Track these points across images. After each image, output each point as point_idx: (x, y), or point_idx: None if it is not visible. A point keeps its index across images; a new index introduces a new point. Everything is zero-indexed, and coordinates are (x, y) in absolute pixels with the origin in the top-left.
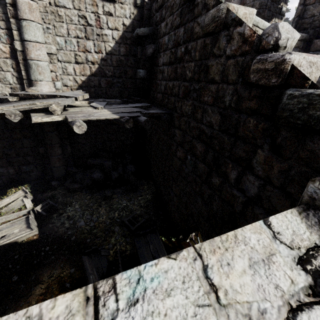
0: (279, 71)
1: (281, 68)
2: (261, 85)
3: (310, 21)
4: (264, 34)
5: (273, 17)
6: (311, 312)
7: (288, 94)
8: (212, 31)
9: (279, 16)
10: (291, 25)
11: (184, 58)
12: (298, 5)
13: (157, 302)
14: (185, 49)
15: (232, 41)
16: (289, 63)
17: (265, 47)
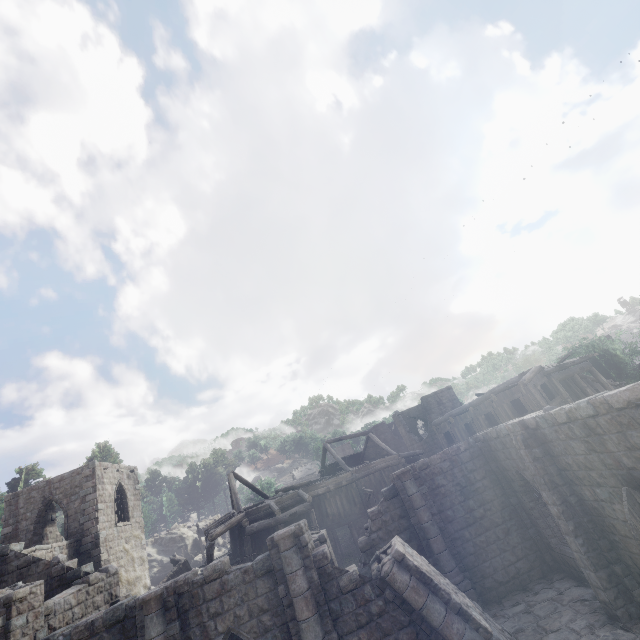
0: (63, 569)
1: (64, 567)
2: (59, 575)
3: (76, 530)
4: (54, 560)
5: (47, 524)
6: (73, 589)
7: (69, 573)
8: (26, 566)
9: (53, 521)
10: (65, 534)
11: (1, 586)
12: (65, 523)
13: (57, 596)
14: (1, 581)
15: (40, 566)
16: (66, 565)
17: (56, 564)
